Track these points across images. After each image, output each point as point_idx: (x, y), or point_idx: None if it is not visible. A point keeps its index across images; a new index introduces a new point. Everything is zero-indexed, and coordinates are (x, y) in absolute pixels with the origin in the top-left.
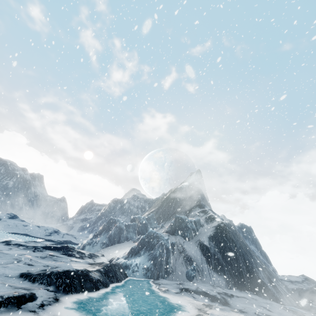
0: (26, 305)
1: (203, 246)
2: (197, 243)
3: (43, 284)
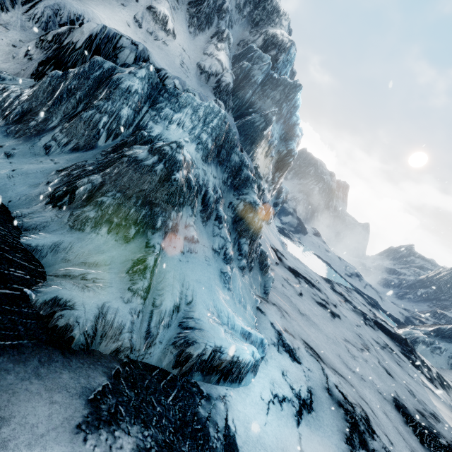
0: None
1: None
2: None
3: None
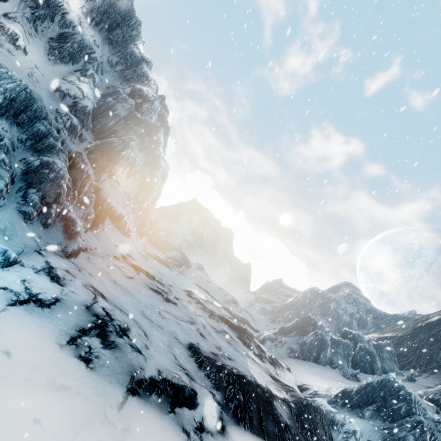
0: (181, 411)
1: None
2: None
3: (209, 379)
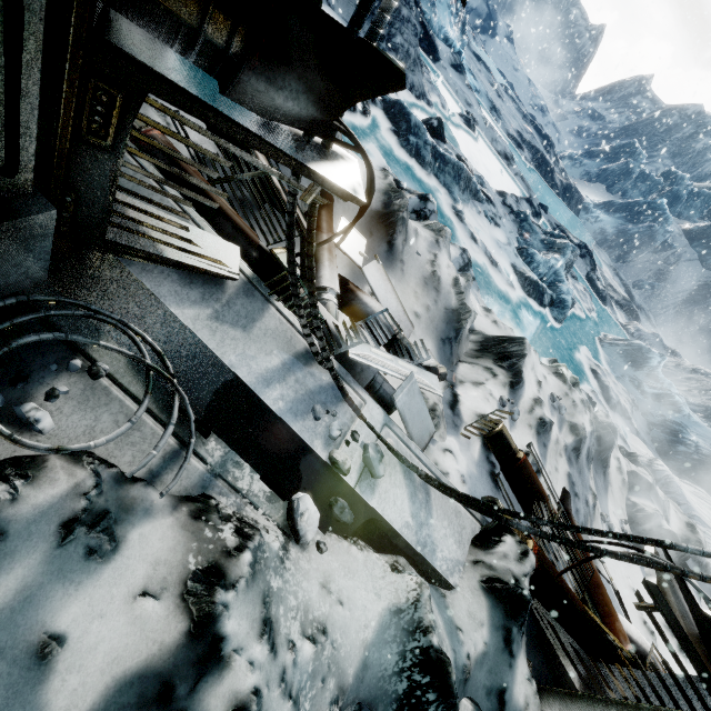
0: (520, 150)
1: (708, 288)
2: (705, 279)
3: (527, 149)
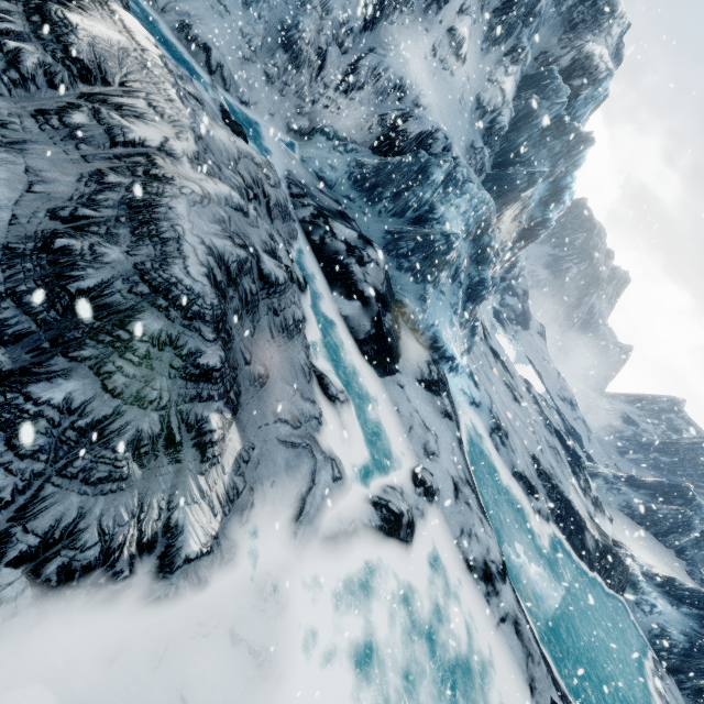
0: (531, 498)
1: None
2: None
3: (544, 488)
